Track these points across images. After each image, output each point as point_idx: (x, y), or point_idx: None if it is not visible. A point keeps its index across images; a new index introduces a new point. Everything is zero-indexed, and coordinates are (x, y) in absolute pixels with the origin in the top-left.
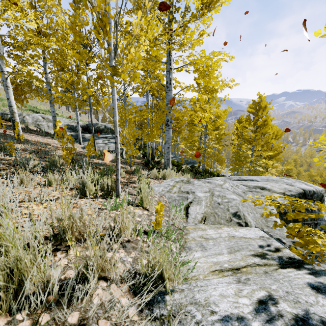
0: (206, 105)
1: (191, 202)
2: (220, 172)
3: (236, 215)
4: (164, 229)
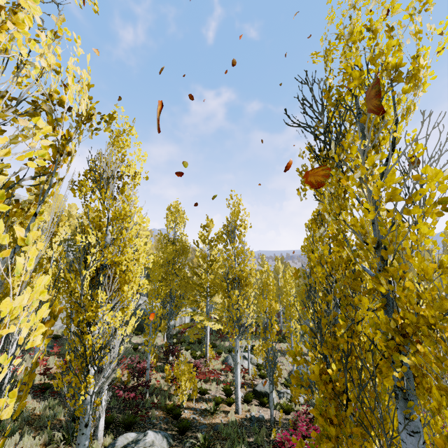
0: None
1: None
2: None
3: None
4: None
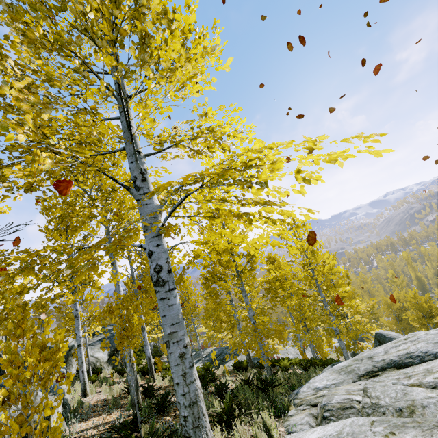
0: (272, 154)
1: None
2: (277, 352)
3: None
4: None
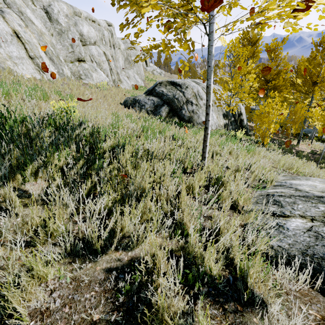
0: None
1: None
2: None
3: None
4: None
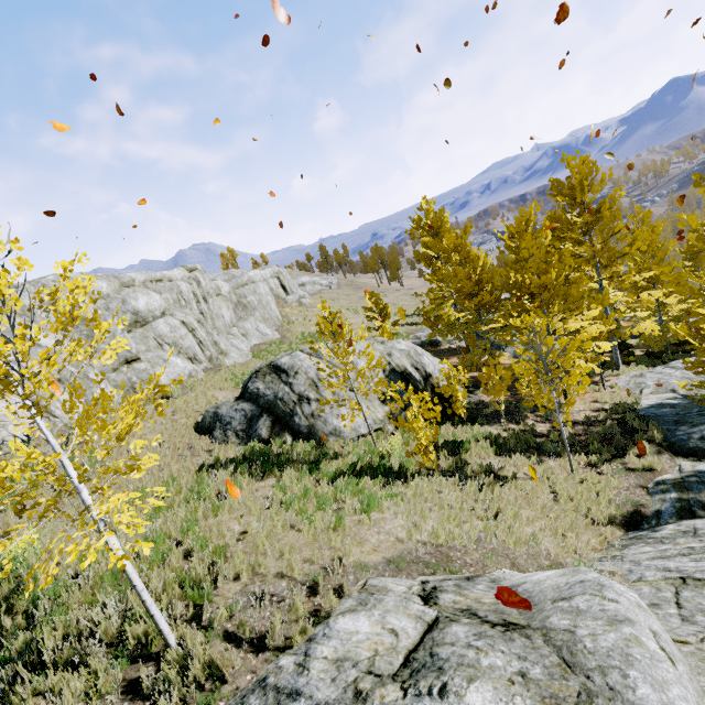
0: (642, 326)
1: (643, 388)
2: None
3: (670, 390)
4: (631, 396)
